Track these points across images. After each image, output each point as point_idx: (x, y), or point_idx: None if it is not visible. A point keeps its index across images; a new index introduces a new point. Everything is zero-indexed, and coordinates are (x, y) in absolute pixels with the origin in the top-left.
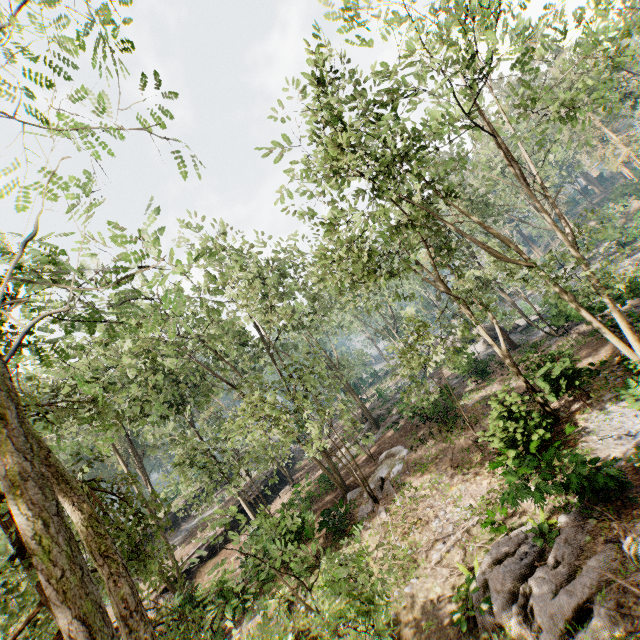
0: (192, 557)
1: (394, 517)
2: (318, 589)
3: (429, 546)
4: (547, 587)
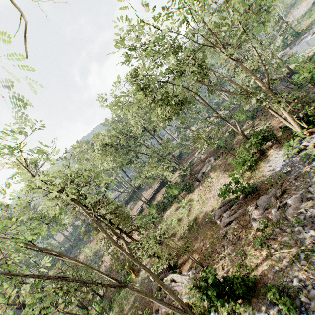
0: (152, 193)
1: (203, 188)
2: (182, 207)
3: (209, 198)
4: (226, 216)
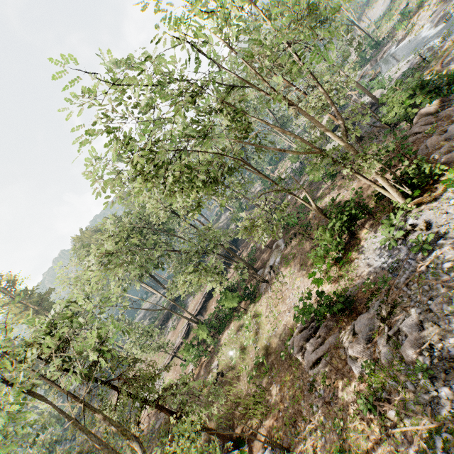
0: (202, 301)
1: (273, 293)
2: (246, 326)
3: (284, 312)
4: (311, 348)
